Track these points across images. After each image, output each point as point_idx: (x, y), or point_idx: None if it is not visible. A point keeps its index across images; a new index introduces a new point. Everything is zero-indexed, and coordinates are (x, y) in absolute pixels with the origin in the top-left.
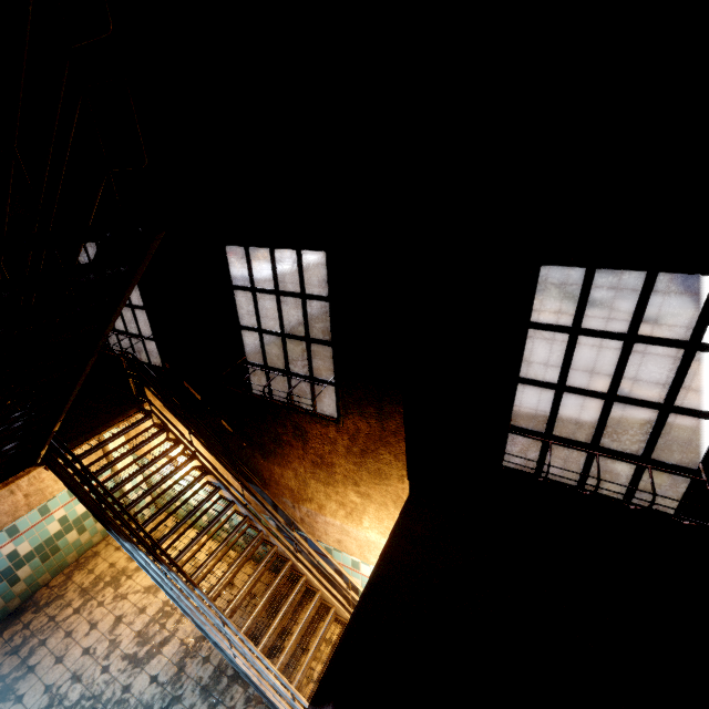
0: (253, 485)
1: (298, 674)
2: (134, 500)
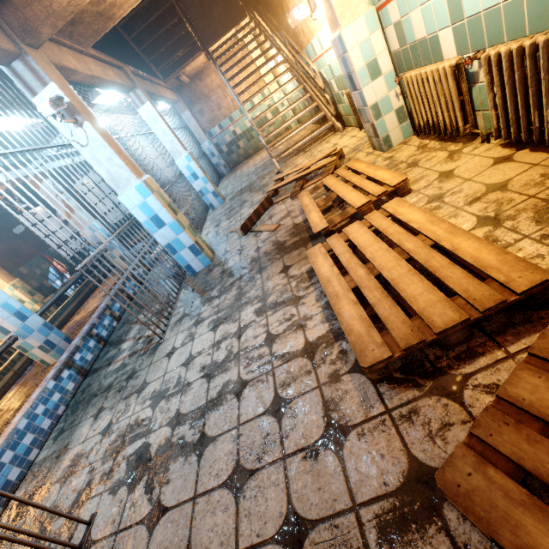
0: (280, 31)
1: (283, 139)
2: (229, 57)
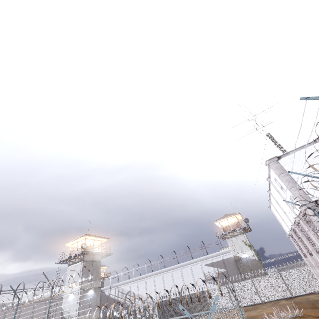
0: None
1: None
2: None
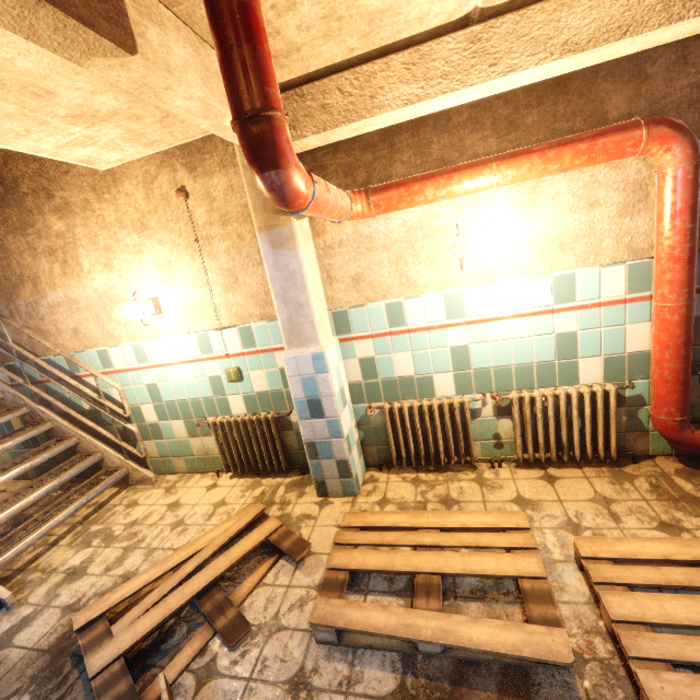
0: None
1: None
2: None
